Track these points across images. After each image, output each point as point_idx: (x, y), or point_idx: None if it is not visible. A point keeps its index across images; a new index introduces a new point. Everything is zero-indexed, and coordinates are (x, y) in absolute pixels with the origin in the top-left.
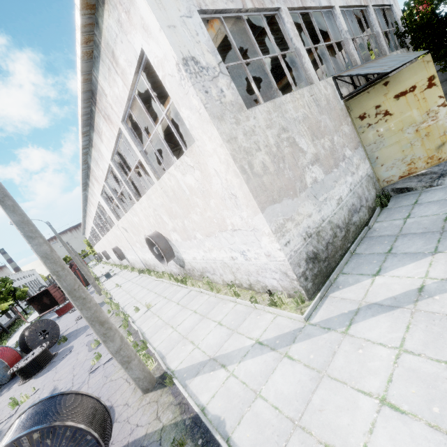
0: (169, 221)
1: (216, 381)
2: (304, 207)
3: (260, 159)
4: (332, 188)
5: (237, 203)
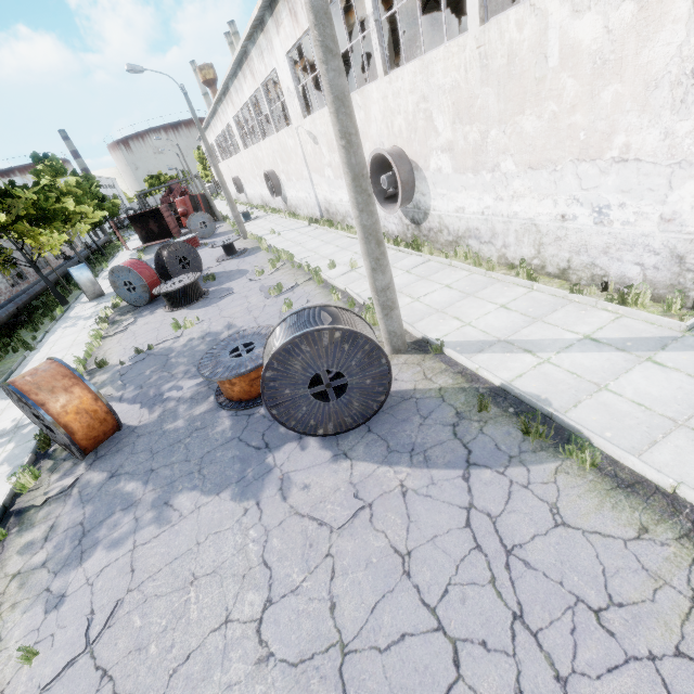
0: (447, 127)
1: (519, 363)
2: None
3: None
4: None
5: (685, 98)
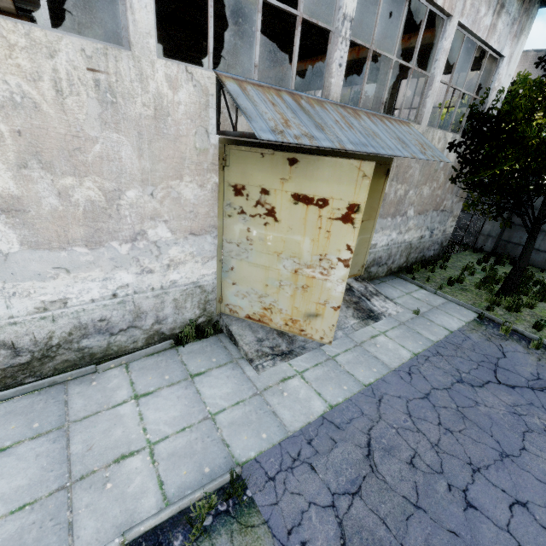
0: None
1: None
2: None
3: None
4: (38, 277)
5: None
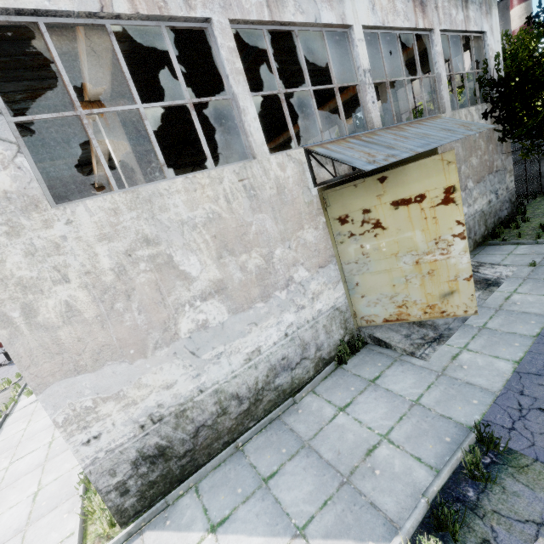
0: None
1: None
2: (158, 372)
3: (61, 298)
4: (241, 335)
5: None
